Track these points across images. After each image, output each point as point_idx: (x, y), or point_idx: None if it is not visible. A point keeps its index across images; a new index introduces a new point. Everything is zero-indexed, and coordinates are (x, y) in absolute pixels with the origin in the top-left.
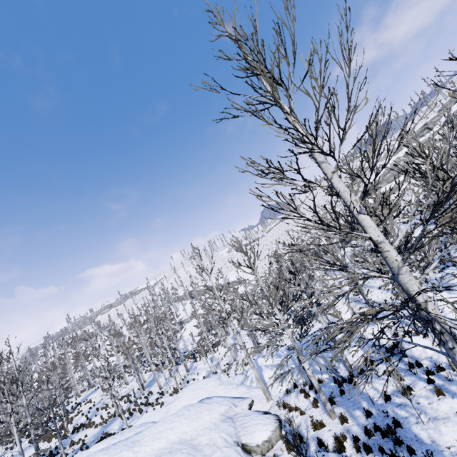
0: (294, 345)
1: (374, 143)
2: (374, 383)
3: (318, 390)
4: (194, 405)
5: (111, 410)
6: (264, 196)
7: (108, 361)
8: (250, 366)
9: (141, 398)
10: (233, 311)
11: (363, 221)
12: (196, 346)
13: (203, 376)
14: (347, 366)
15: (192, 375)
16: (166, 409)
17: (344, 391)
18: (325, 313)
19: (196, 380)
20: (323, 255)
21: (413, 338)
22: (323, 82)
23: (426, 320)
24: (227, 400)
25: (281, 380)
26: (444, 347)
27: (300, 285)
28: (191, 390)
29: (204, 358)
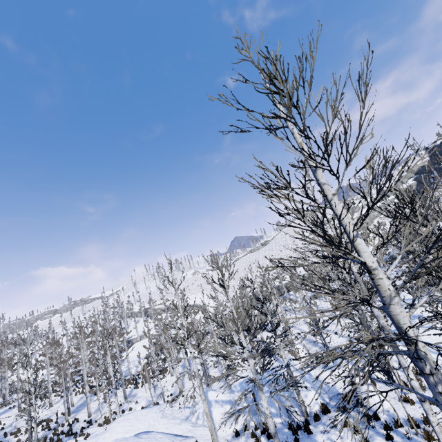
0: (255, 378)
1: (386, 166)
2: (331, 433)
3: (274, 434)
4: (129, 439)
5: (22, 438)
6: (274, 197)
7: (35, 375)
8: (198, 399)
9: (63, 426)
10: (194, 332)
11: (358, 245)
12: (141, 370)
13: (142, 406)
14: (303, 411)
15: (129, 403)
16: (91, 441)
17: (299, 440)
18: (287, 348)
19: (133, 410)
20: (285, 292)
21: (370, 387)
22: (337, 111)
23: (416, 357)
24: (168, 437)
25: (236, 417)
26: (433, 390)
27: (267, 314)
28: (127, 421)
29: (147, 385)
